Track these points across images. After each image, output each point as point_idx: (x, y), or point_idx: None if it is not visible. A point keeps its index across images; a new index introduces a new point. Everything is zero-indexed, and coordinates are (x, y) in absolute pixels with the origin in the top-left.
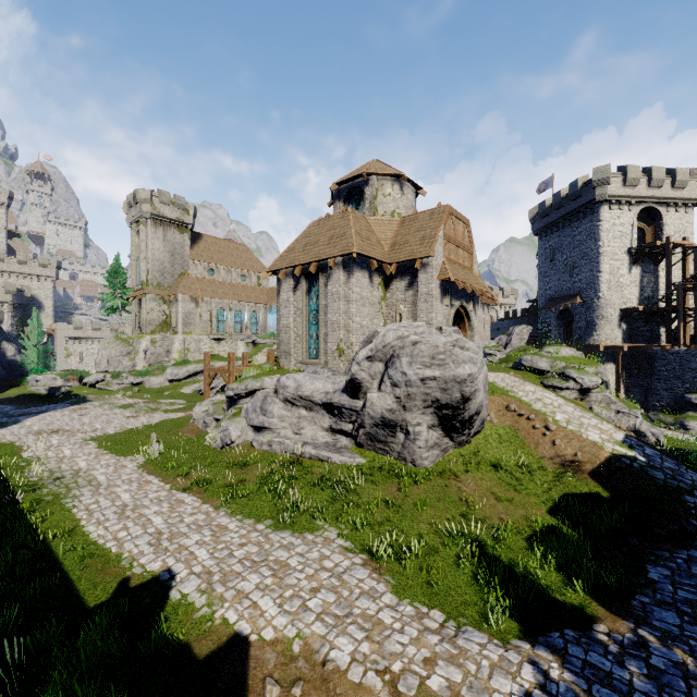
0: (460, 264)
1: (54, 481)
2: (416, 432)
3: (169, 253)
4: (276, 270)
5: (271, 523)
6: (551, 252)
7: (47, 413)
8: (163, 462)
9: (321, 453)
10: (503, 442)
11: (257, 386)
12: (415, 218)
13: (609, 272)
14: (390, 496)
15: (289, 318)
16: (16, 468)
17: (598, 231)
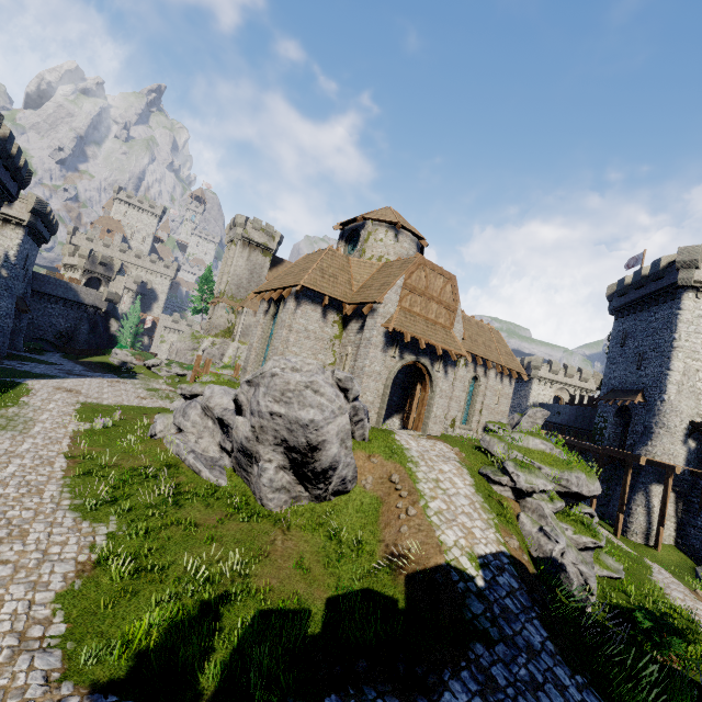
0: (428, 318)
1: (5, 421)
2: (263, 468)
3: (249, 271)
4: (258, 292)
5: (79, 503)
6: (623, 336)
7: (93, 378)
8: (96, 434)
9: (196, 464)
10: (360, 511)
11: (199, 390)
12: (391, 265)
13: (682, 372)
14: (202, 521)
15: (255, 337)
16: (0, 405)
17: (676, 320)
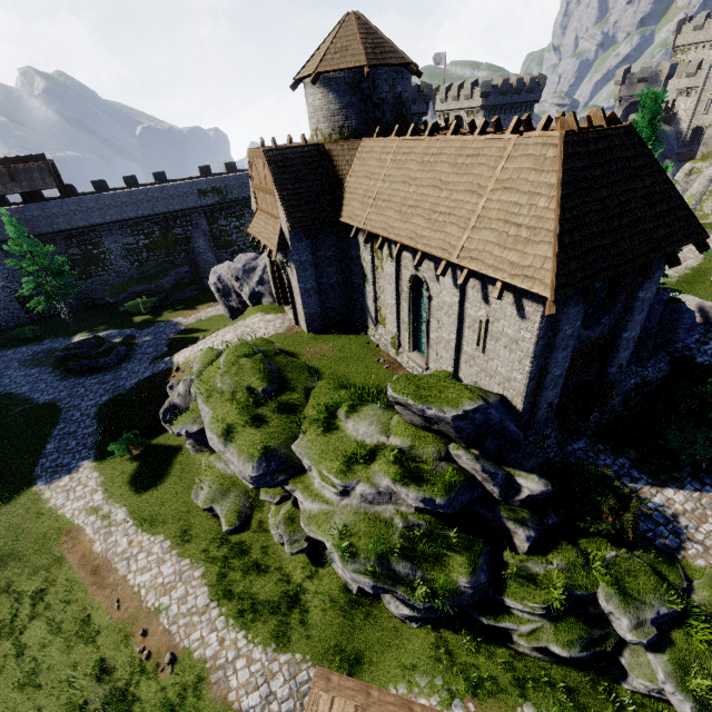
0: (268, 212)
1: None
2: None
3: None
4: None
5: None
6: None
7: None
8: None
9: None
10: None
11: None
12: None
13: None
14: None
15: None
16: None
17: None
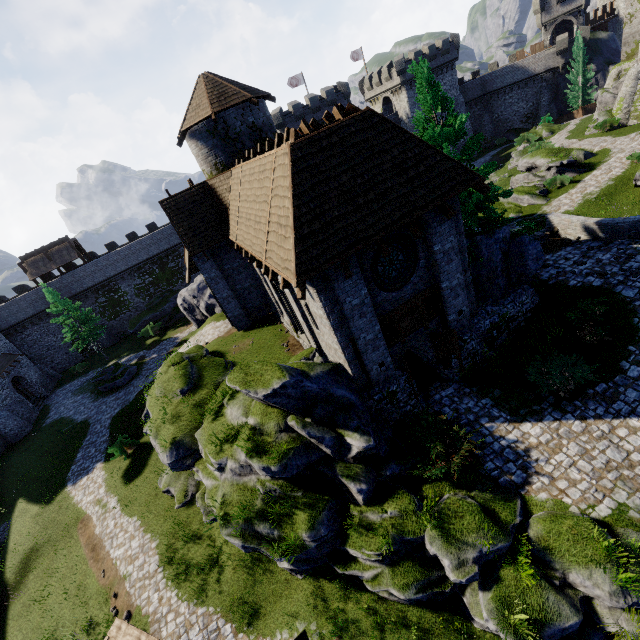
0: None
1: None
2: None
3: None
4: None
5: None
6: None
7: None
8: None
9: None
10: None
11: None
12: None
13: None
14: None
15: None
16: None
17: None
